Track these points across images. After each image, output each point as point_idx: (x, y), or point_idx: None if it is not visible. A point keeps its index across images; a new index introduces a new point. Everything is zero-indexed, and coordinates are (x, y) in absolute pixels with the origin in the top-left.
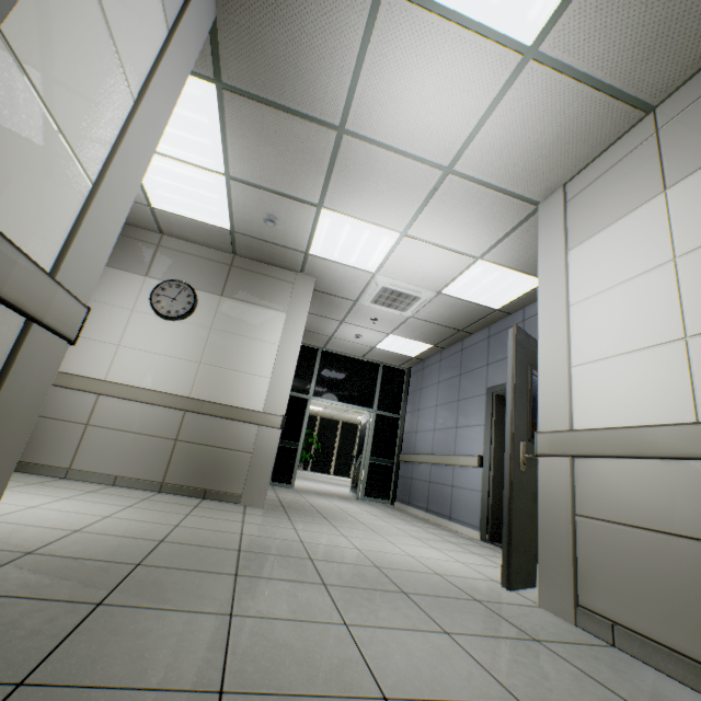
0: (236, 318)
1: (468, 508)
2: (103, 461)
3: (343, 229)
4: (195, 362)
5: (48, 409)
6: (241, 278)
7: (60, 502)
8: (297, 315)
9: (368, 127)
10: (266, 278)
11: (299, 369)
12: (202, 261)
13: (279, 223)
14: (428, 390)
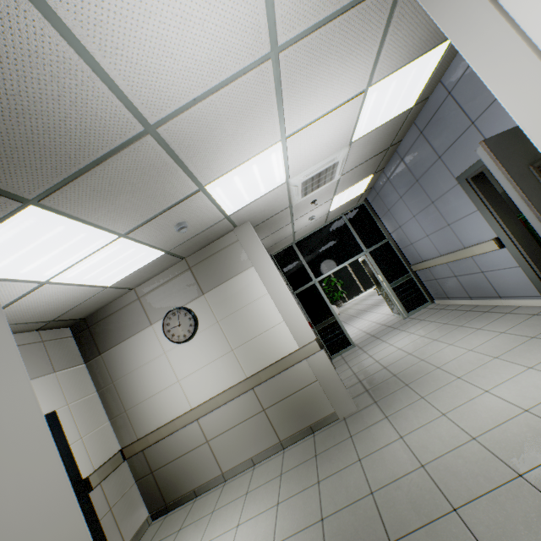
0: (225, 301)
1: (514, 285)
2: (236, 455)
3: (234, 182)
4: (228, 352)
5: (180, 449)
6: (203, 271)
7: (237, 540)
8: (261, 261)
9: (167, 102)
10: (218, 255)
11: (291, 270)
12: (171, 283)
13: (189, 222)
14: (396, 208)
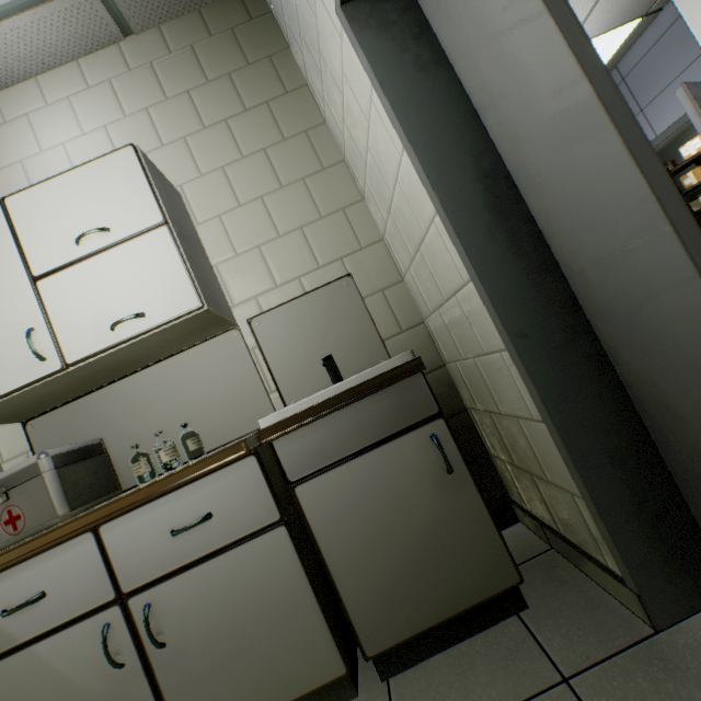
0: None
1: None
2: None
3: None
4: None
5: None
6: None
7: None
8: None
9: None
10: None
11: None
12: None
13: None
14: None
